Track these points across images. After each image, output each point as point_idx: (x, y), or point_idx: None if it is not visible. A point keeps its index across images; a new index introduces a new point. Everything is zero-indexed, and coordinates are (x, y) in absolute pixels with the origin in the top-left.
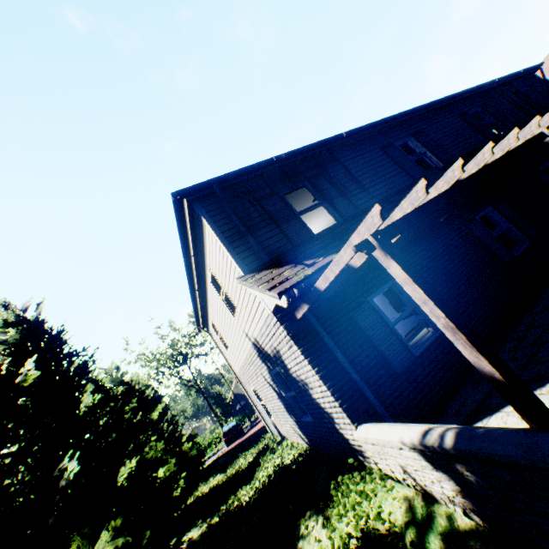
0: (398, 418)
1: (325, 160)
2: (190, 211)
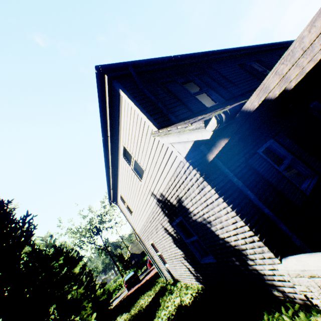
0: (313, 250)
1: (205, 67)
2: (109, 89)
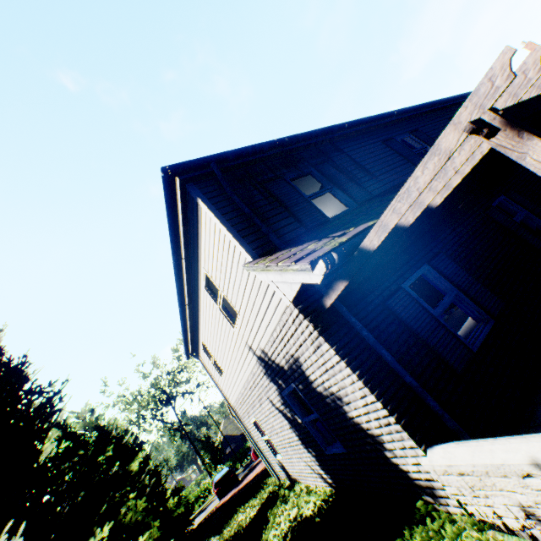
0: (475, 434)
1: (328, 150)
2: (182, 195)
